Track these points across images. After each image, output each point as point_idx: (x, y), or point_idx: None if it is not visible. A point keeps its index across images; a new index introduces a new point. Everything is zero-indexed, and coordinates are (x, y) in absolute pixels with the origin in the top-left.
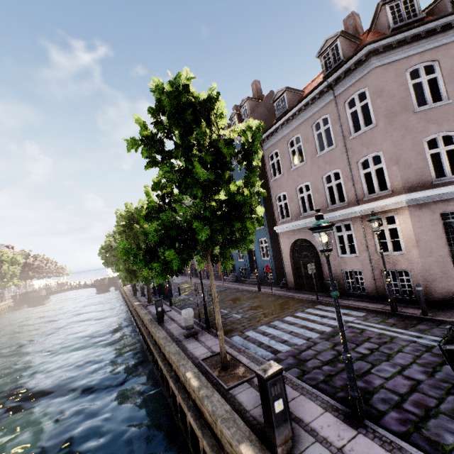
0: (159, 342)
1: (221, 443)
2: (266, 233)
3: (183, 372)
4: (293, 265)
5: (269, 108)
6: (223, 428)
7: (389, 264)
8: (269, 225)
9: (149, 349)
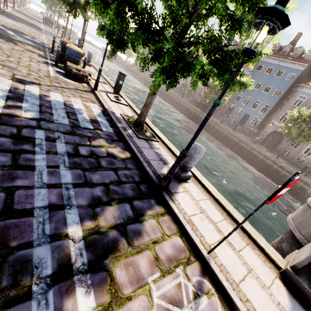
0: (244, 140)
1: (284, 169)
2: (263, 117)
3: (269, 155)
4: (266, 136)
5: None
6: (290, 168)
7: (302, 156)
8: (266, 115)
9: (225, 136)
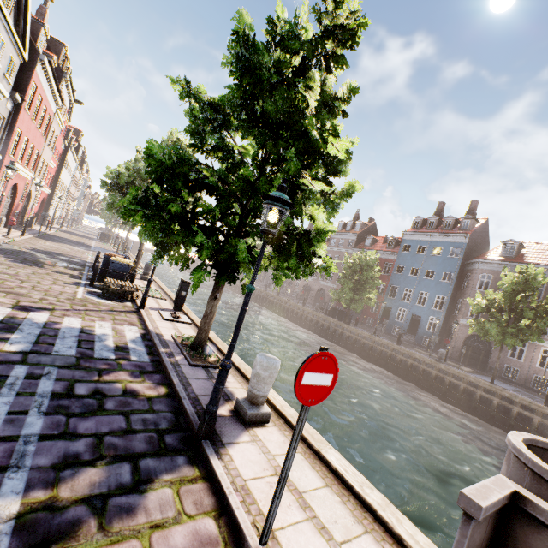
0: (423, 359)
1: (515, 403)
2: (442, 315)
3: (475, 378)
4: (462, 346)
5: (481, 231)
6: (524, 398)
7: (540, 373)
8: (446, 312)
9: (388, 357)
